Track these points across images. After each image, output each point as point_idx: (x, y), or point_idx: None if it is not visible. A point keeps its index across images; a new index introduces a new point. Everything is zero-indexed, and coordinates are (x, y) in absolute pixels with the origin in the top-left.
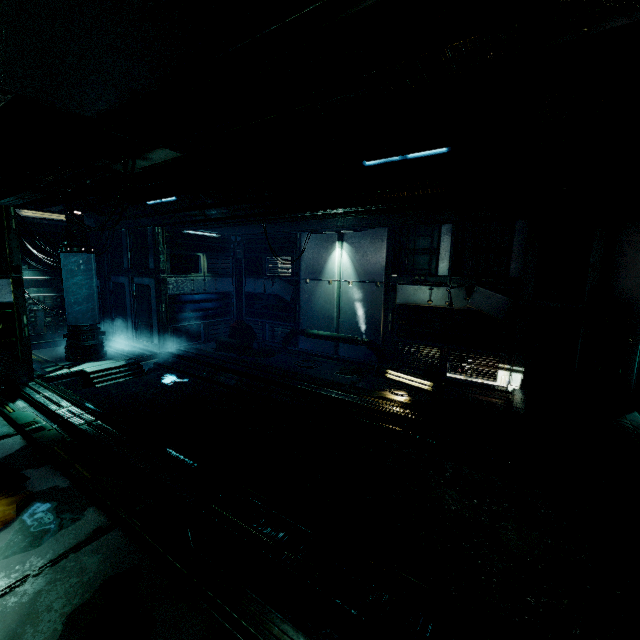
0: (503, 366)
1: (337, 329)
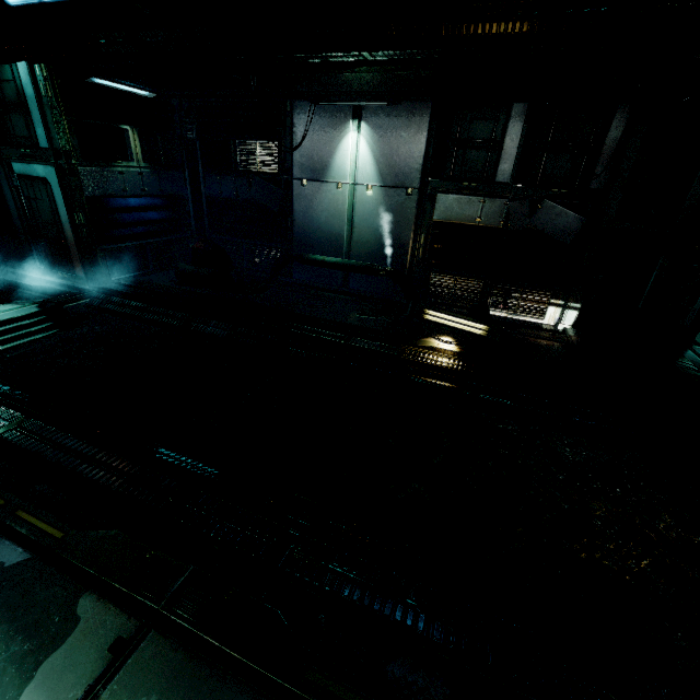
0: (556, 302)
1: (347, 254)
